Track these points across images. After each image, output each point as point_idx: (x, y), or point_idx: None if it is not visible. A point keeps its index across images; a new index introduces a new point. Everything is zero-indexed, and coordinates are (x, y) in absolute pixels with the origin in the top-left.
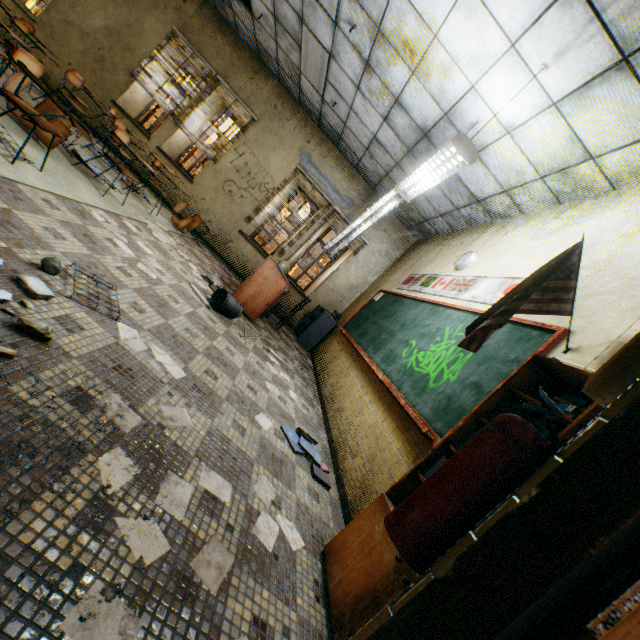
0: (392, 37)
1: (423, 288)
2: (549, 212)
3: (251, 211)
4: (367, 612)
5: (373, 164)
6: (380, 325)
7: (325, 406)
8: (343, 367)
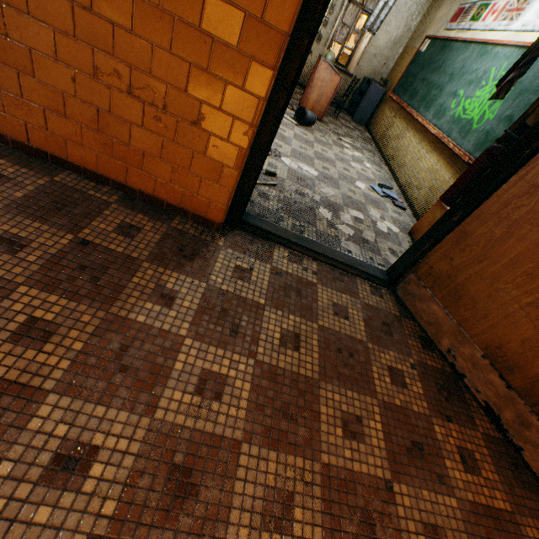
0: None
1: (473, 24)
2: None
3: None
4: None
5: None
6: (429, 82)
7: (390, 166)
8: (399, 132)
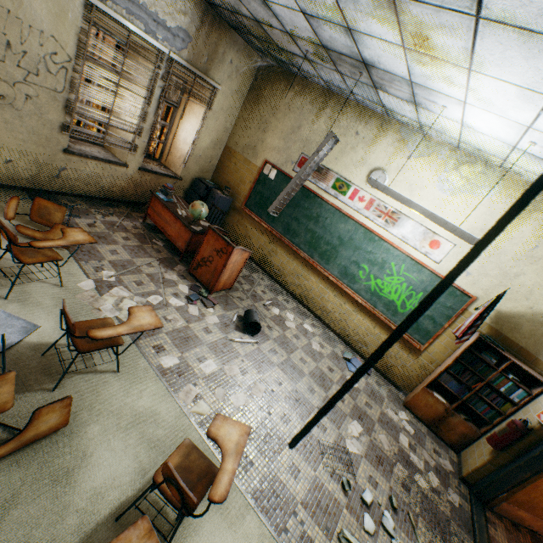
0: (408, 17)
1: (339, 195)
2: (449, 154)
3: (60, 114)
4: (440, 422)
5: (232, 0)
6: (309, 229)
7: (306, 305)
8: (295, 268)
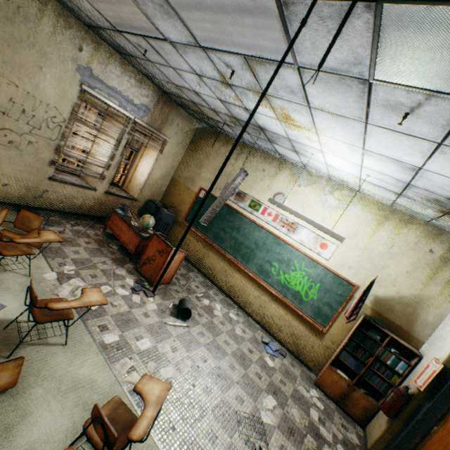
0: (276, 105)
1: (254, 211)
2: (325, 184)
3: (51, 154)
4: (345, 397)
5: (177, 91)
6: (233, 236)
7: (232, 298)
8: (223, 268)
